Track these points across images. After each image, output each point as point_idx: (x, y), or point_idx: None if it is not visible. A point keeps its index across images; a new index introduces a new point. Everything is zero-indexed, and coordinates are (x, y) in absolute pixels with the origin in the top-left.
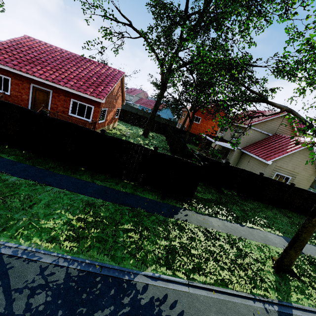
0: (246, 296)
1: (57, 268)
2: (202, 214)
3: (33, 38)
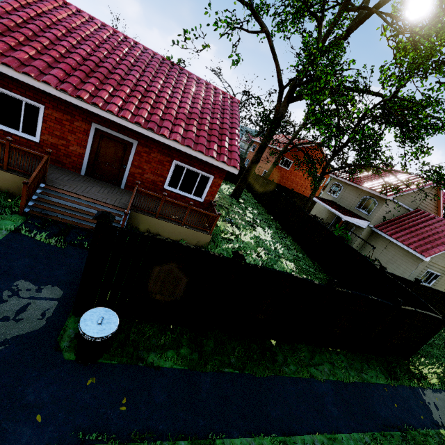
0: None
1: None
2: (438, 391)
3: None
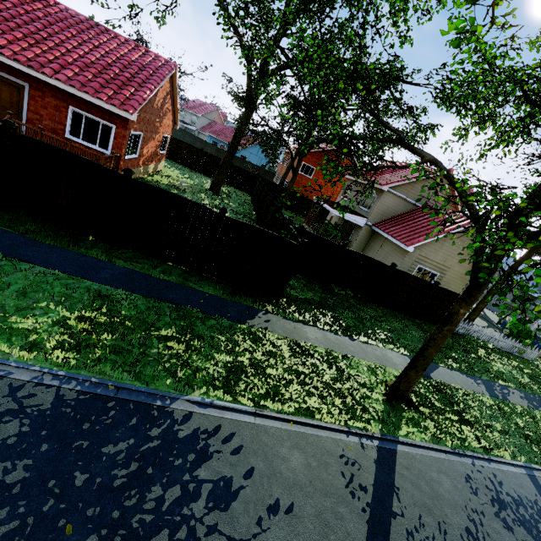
0: (338, 428)
1: (39, 388)
2: (293, 321)
3: None
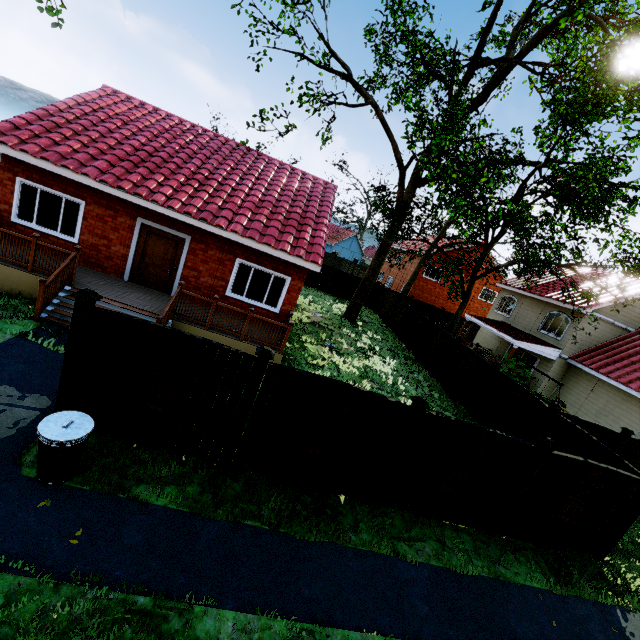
0: None
1: None
2: None
3: (125, 94)
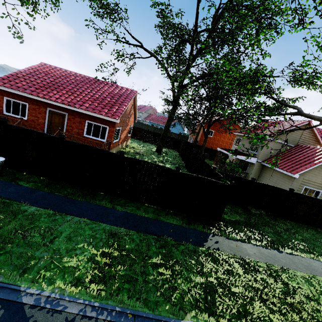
0: None
1: (84, 321)
2: (233, 240)
3: (49, 64)
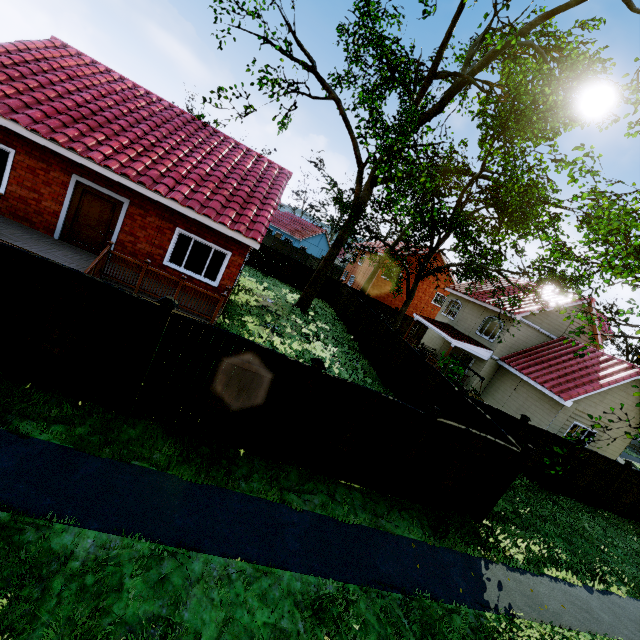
0: None
1: None
2: (518, 571)
3: (75, 49)
